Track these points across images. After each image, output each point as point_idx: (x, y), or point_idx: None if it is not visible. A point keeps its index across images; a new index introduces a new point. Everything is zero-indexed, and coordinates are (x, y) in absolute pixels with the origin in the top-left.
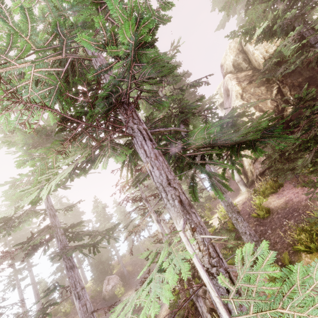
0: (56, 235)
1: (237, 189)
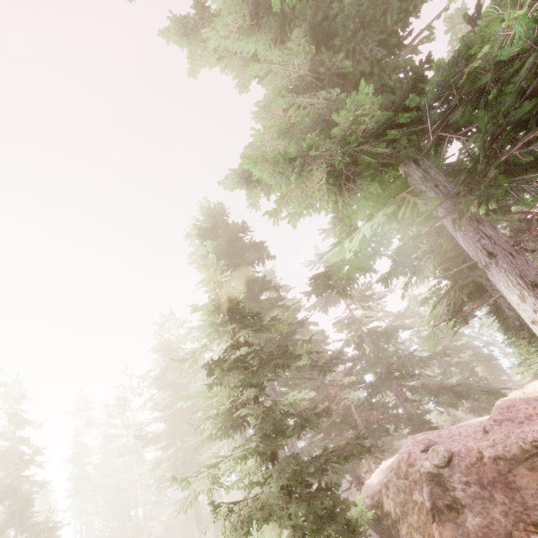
0: None
1: None
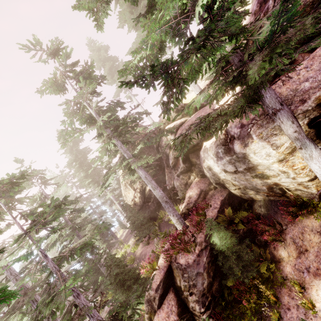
0: None
1: None
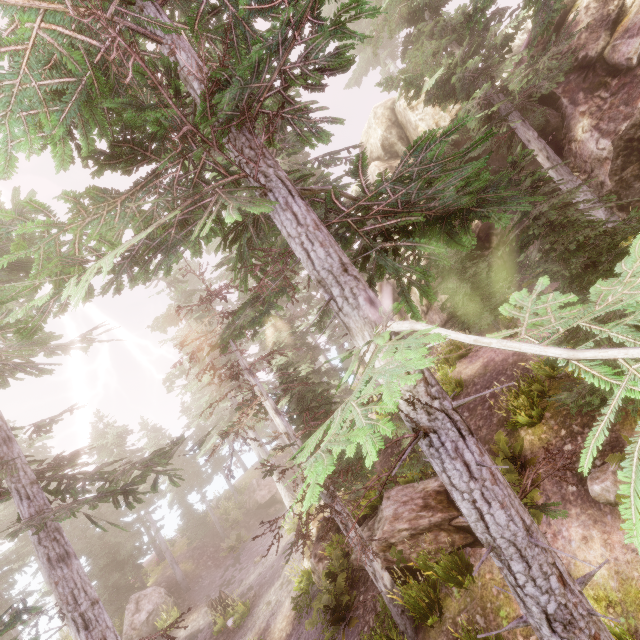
0: (17, 487)
1: None
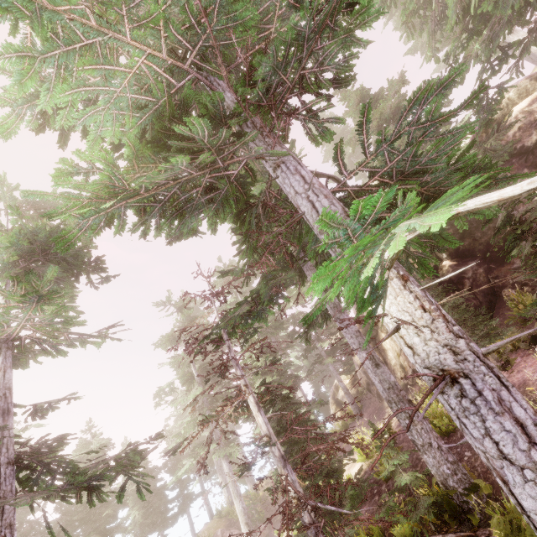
0: None
1: (380, 407)
